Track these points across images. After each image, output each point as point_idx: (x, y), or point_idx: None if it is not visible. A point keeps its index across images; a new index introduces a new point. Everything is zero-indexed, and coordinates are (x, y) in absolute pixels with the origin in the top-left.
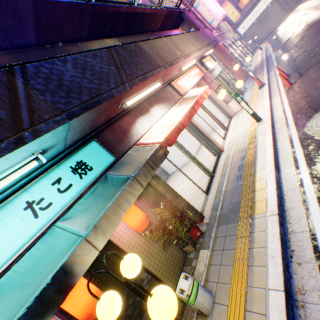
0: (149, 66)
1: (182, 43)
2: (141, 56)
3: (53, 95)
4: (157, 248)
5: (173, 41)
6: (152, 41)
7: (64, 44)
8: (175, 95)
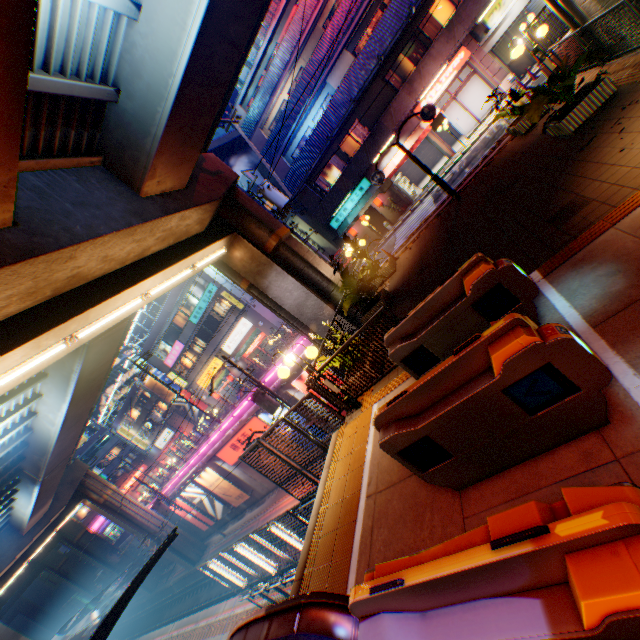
0: (382, 140)
1: (422, 73)
2: (379, 134)
3: (350, 179)
4: (389, 212)
5: (410, 84)
6: (389, 108)
7: (350, 118)
8: (414, 123)
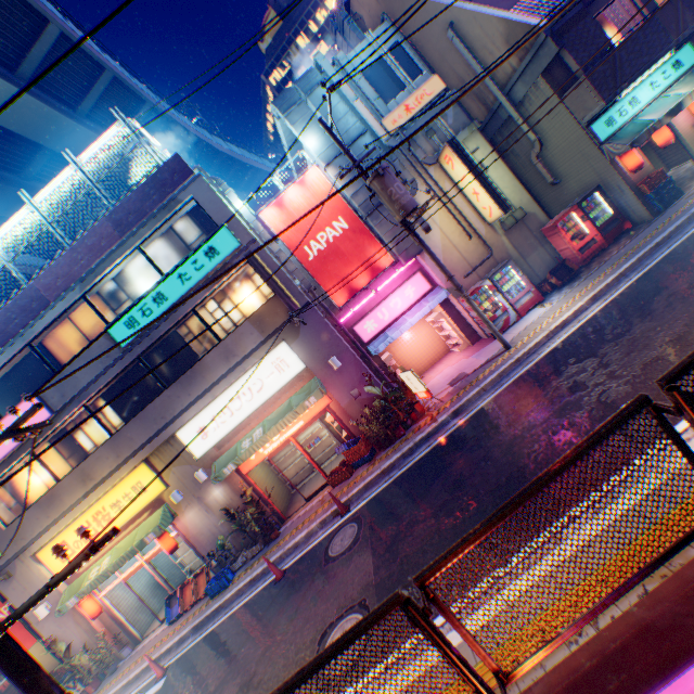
0: None
1: None
2: None
3: (692, 10)
4: None
5: None
6: None
7: None
8: None
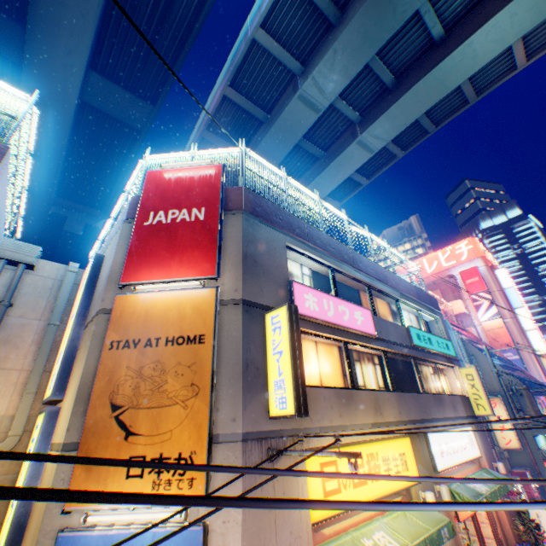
0: None
1: None
2: None
3: None
4: None
5: None
6: None
7: None
8: None
